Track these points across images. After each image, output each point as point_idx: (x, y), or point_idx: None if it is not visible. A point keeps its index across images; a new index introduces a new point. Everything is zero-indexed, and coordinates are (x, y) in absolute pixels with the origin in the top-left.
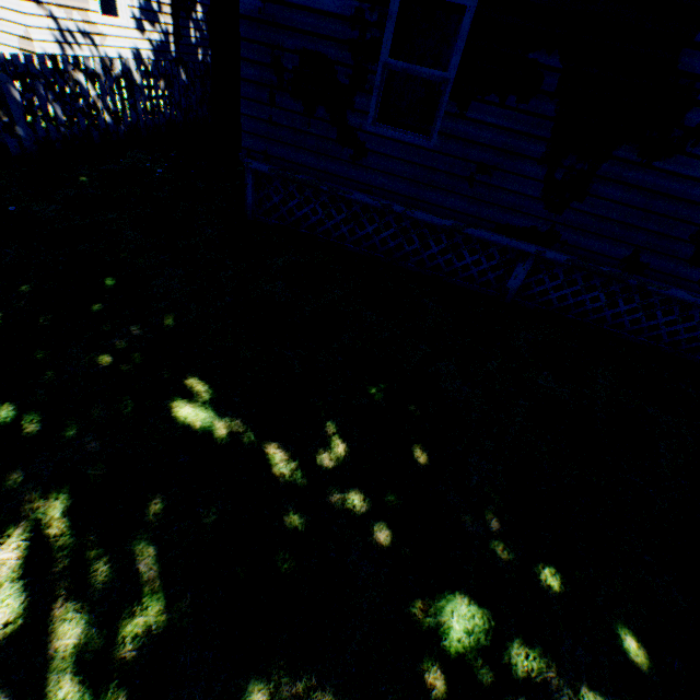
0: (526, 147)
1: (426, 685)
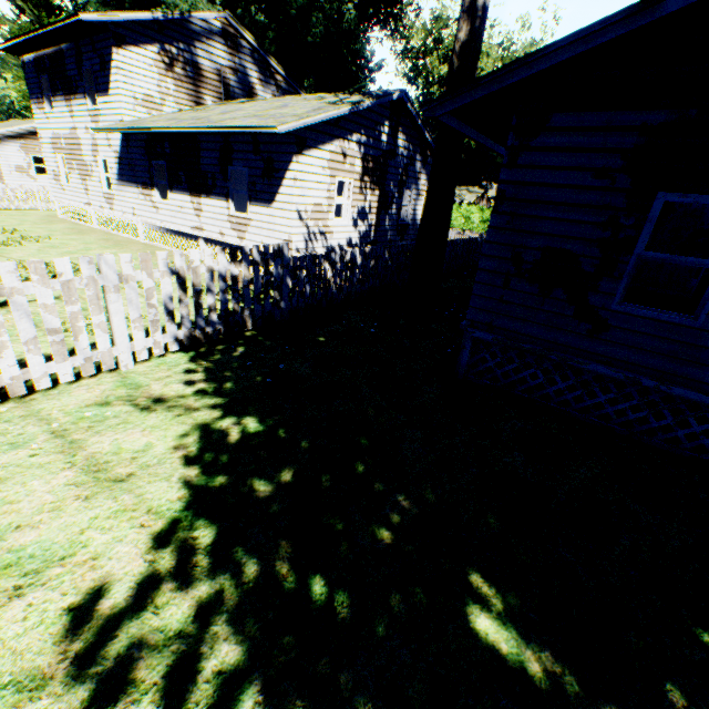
0: None
1: None
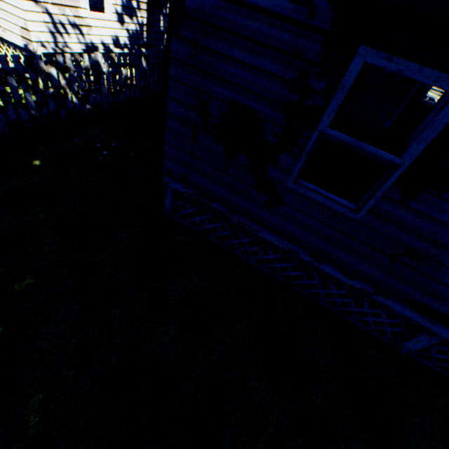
0: None
1: None
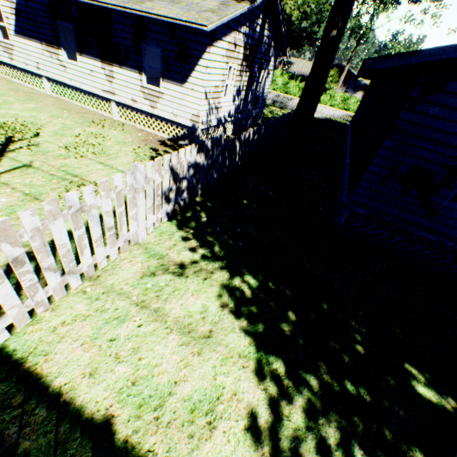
0: None
1: None
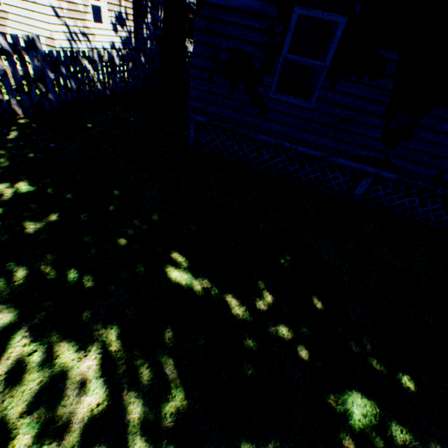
0: (373, 107)
1: (344, 447)
